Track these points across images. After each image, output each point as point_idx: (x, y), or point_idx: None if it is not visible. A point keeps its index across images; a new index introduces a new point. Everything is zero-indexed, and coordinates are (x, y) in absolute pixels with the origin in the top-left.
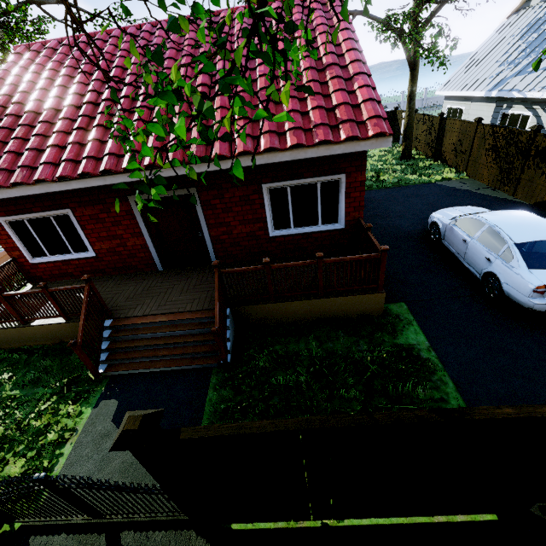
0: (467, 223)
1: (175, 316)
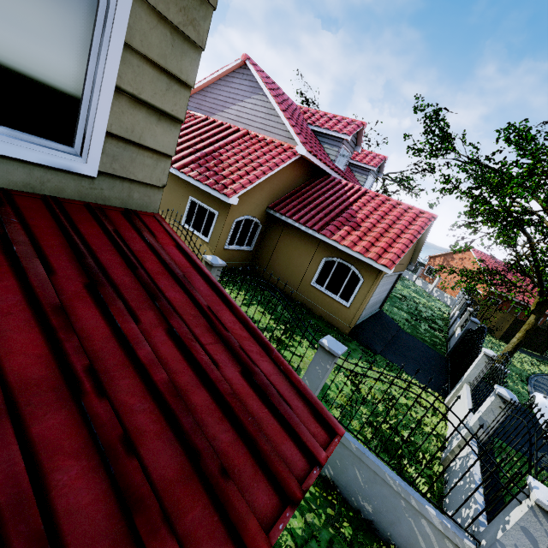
0: None
1: None
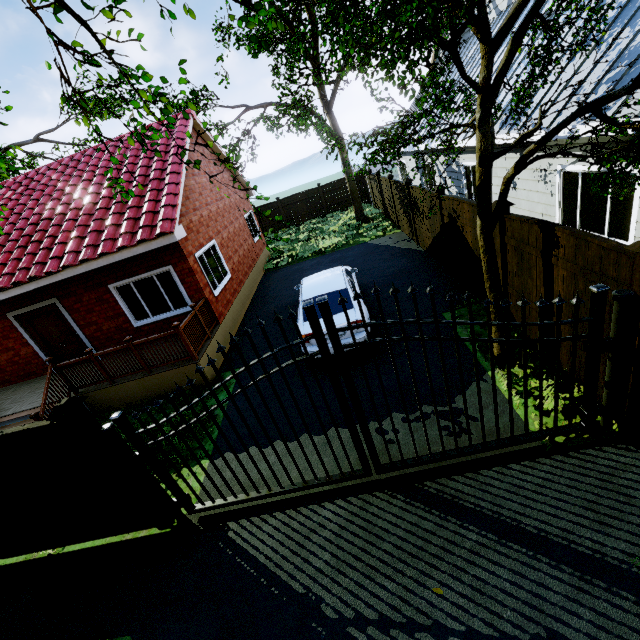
0: None
1: (34, 410)
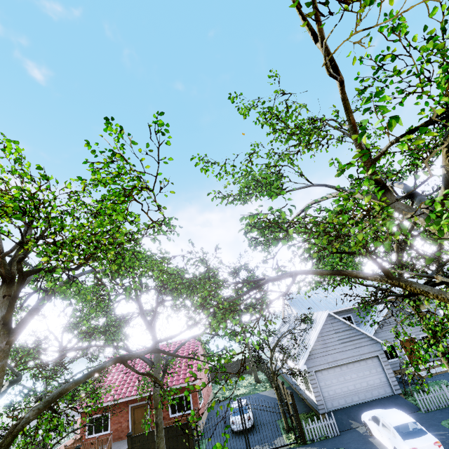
0: None
1: None
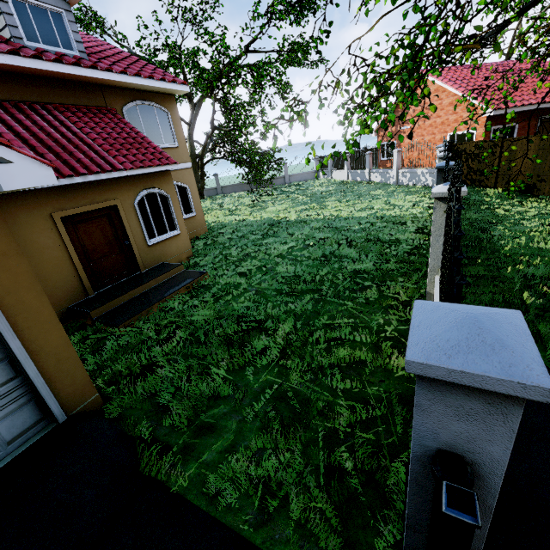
0: None
1: None
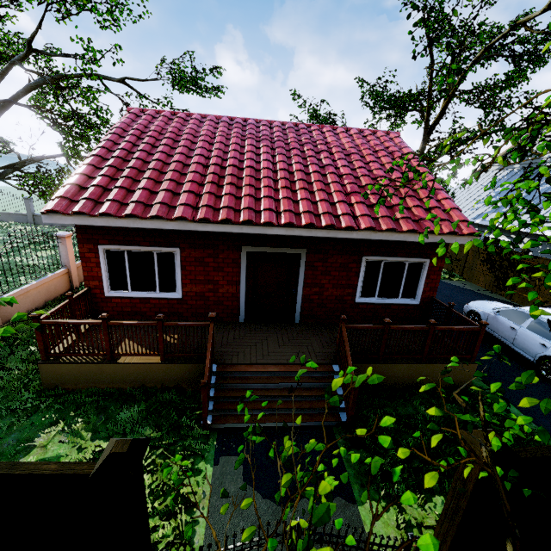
0: (505, 314)
1: (286, 367)
